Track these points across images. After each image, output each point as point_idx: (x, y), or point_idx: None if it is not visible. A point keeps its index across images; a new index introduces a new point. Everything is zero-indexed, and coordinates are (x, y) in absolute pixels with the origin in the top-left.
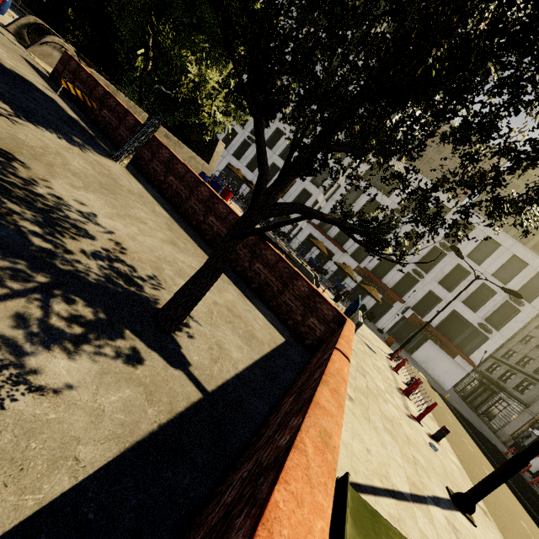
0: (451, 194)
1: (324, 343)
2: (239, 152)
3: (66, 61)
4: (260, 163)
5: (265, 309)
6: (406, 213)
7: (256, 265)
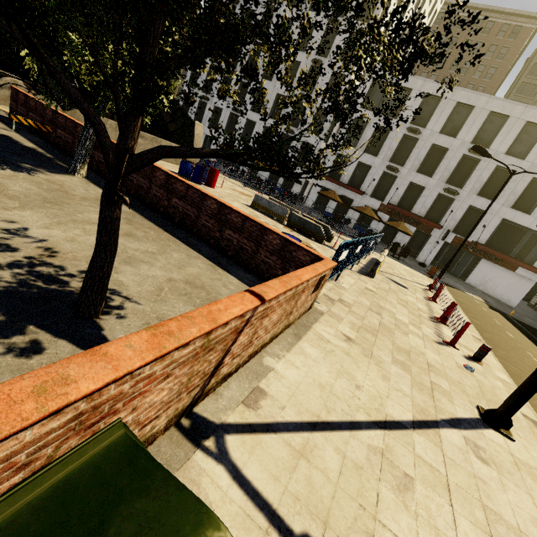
0: (478, 88)
1: None
2: (229, 128)
3: (16, 97)
4: (83, 114)
5: (244, 273)
6: (421, 129)
7: (226, 233)
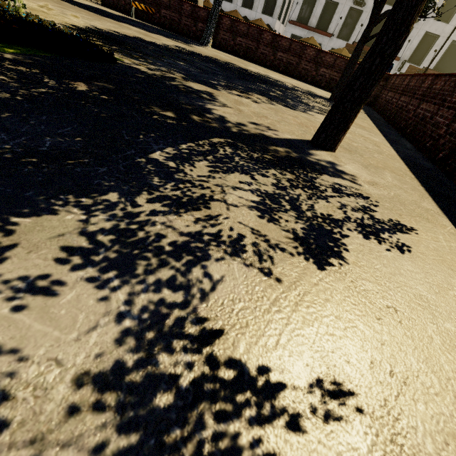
0: None
1: (378, 96)
2: None
3: None
4: (376, 0)
5: None
6: None
7: (321, 71)
